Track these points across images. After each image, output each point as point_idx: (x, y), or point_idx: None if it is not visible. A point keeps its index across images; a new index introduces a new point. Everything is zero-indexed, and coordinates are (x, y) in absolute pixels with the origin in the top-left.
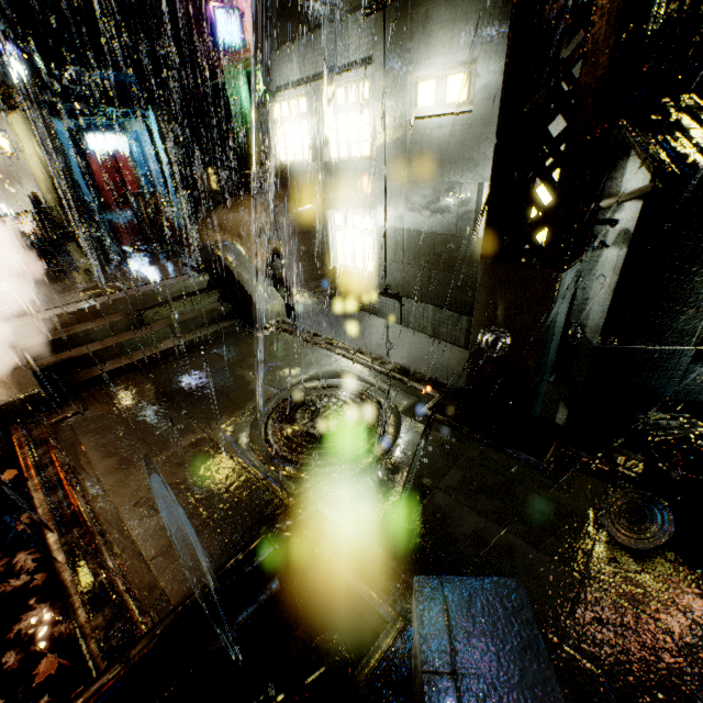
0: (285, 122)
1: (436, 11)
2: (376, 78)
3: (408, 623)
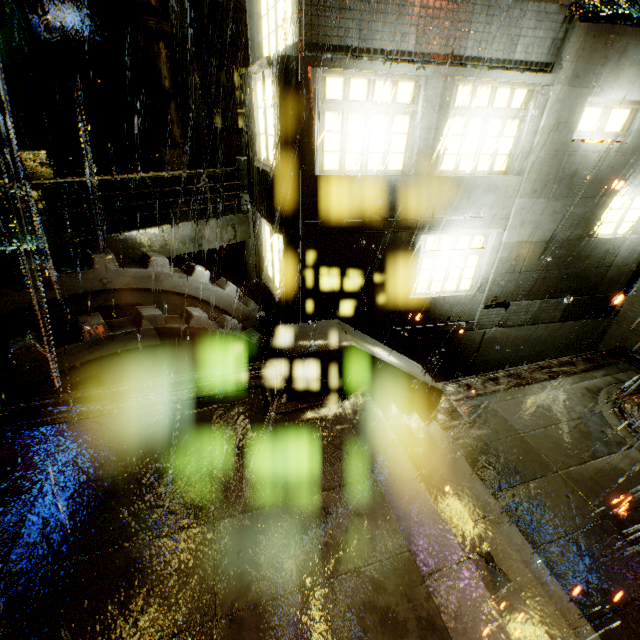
0: (351, 109)
1: (634, 48)
2: (555, 91)
3: None
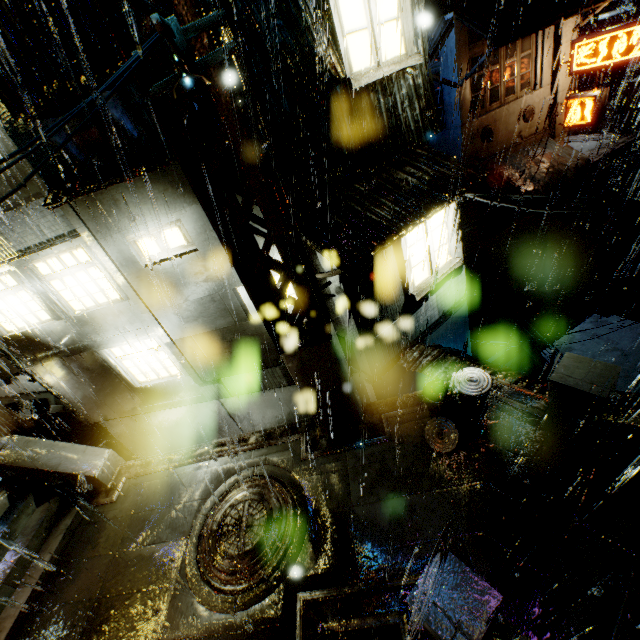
0: None
1: (123, 195)
2: (91, 247)
3: (407, 611)
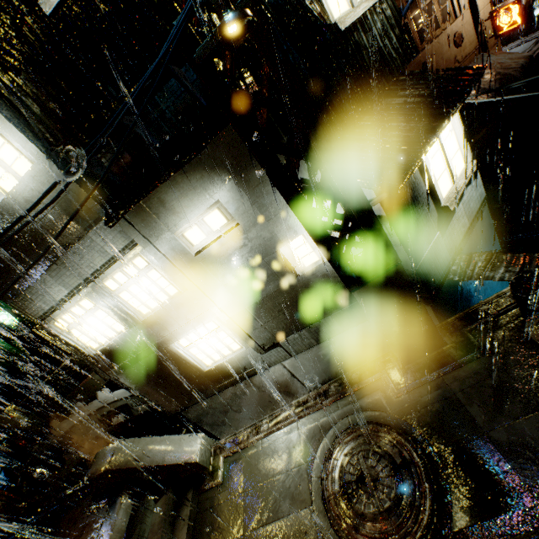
0: (76, 325)
1: (166, 195)
2: (147, 251)
3: None
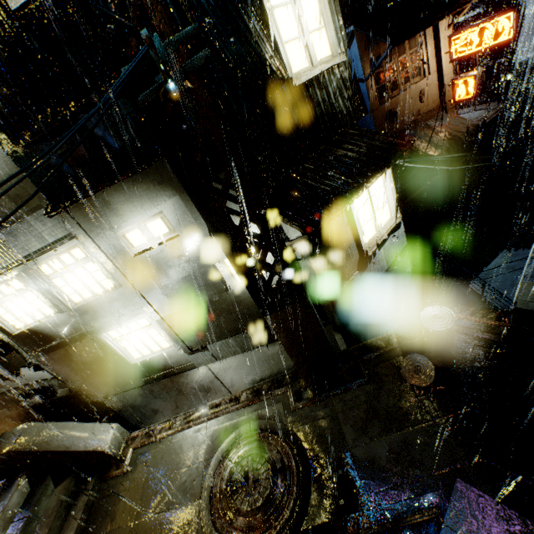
0: (1, 302)
1: (112, 197)
2: (86, 245)
3: None
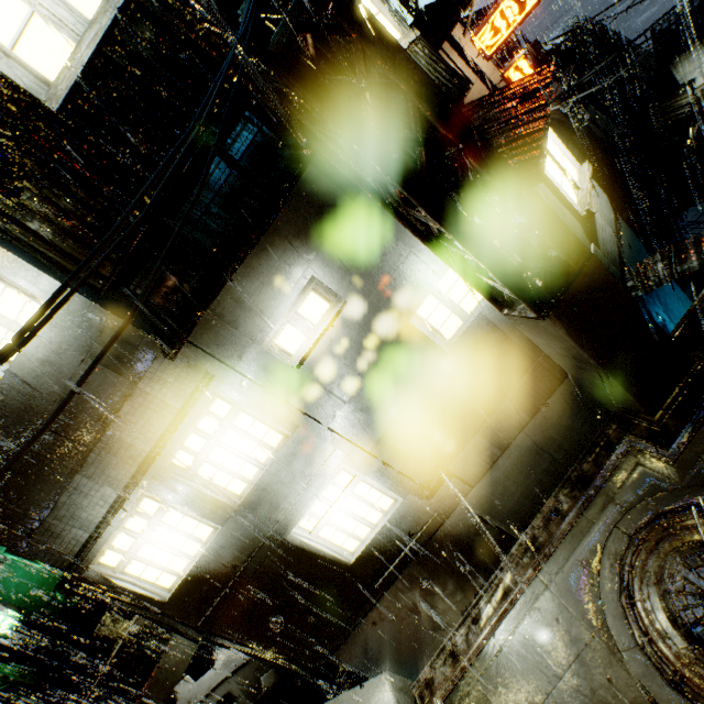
0: (135, 552)
1: (242, 290)
2: (230, 383)
3: None
